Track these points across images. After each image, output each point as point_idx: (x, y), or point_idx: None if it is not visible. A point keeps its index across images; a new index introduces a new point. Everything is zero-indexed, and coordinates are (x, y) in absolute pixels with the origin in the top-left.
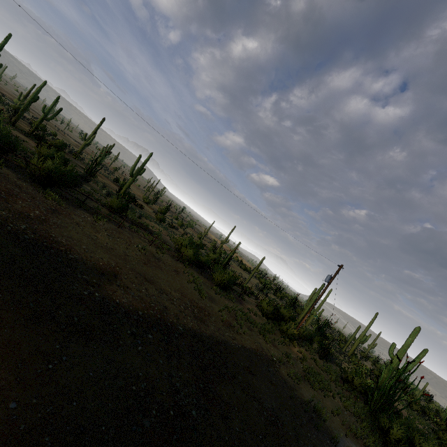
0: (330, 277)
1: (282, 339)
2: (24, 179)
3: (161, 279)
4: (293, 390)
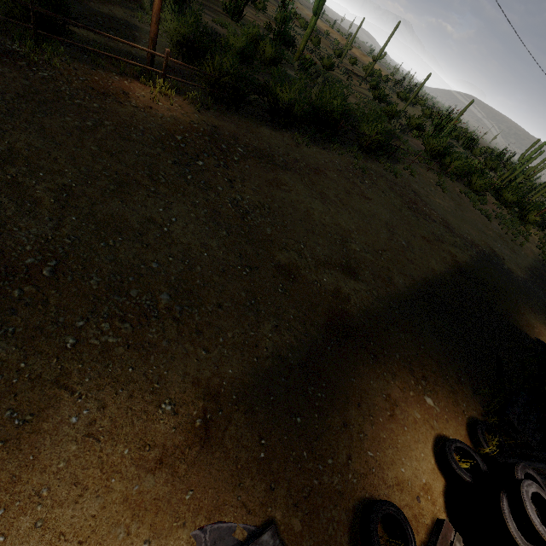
0: None
1: (521, 226)
2: (361, 155)
3: (475, 220)
4: None
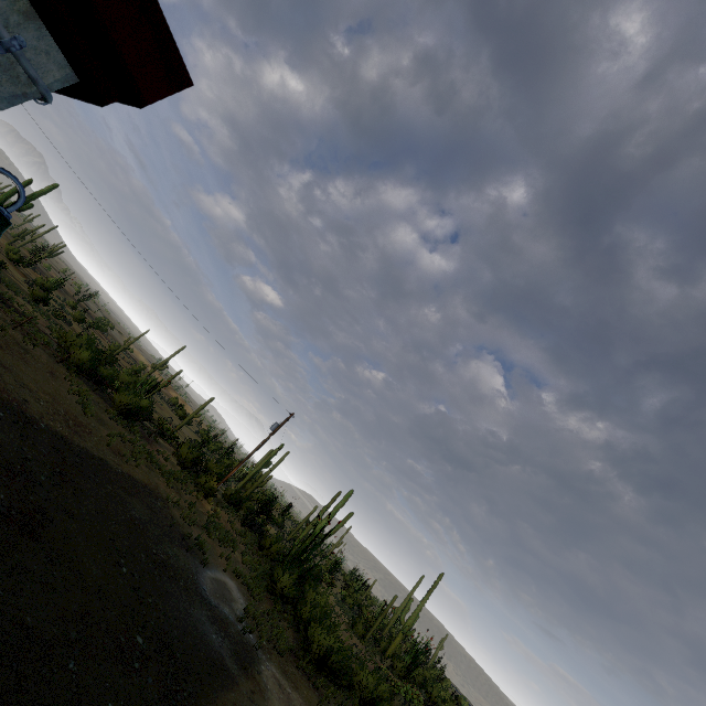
0: (277, 425)
1: (196, 493)
2: None
3: (26, 373)
4: (180, 525)
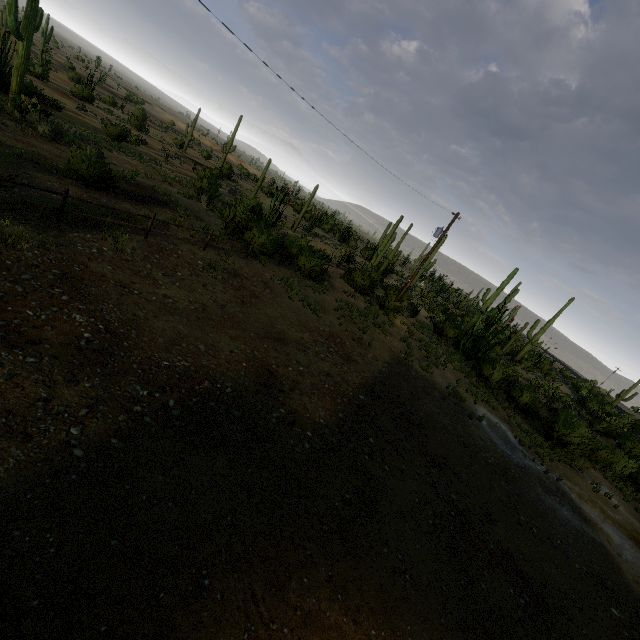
0: (441, 231)
1: (384, 315)
2: None
3: (276, 319)
4: (435, 384)
